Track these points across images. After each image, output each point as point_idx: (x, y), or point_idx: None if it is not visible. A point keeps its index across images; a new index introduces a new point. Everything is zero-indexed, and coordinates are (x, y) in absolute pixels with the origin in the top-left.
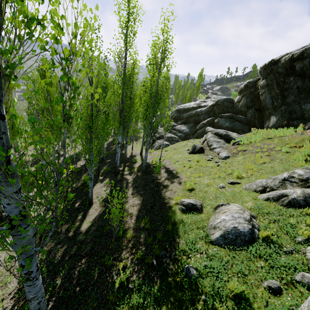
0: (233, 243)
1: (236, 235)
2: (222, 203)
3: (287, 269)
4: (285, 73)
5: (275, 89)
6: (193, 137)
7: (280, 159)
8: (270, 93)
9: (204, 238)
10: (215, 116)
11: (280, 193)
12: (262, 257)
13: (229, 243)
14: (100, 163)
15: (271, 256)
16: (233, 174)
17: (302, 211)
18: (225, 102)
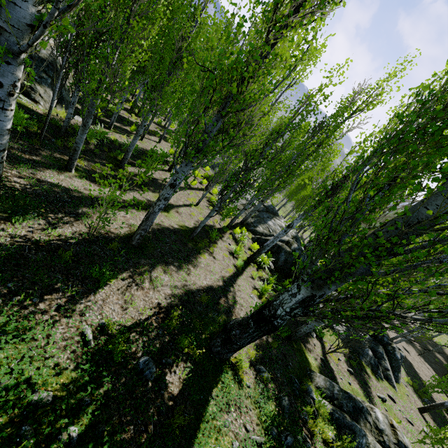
0: None
1: None
2: None
3: None
4: None
5: None
6: None
7: None
8: None
9: None
10: None
11: None
12: None
13: None
14: None
15: None
16: None
17: None
18: None
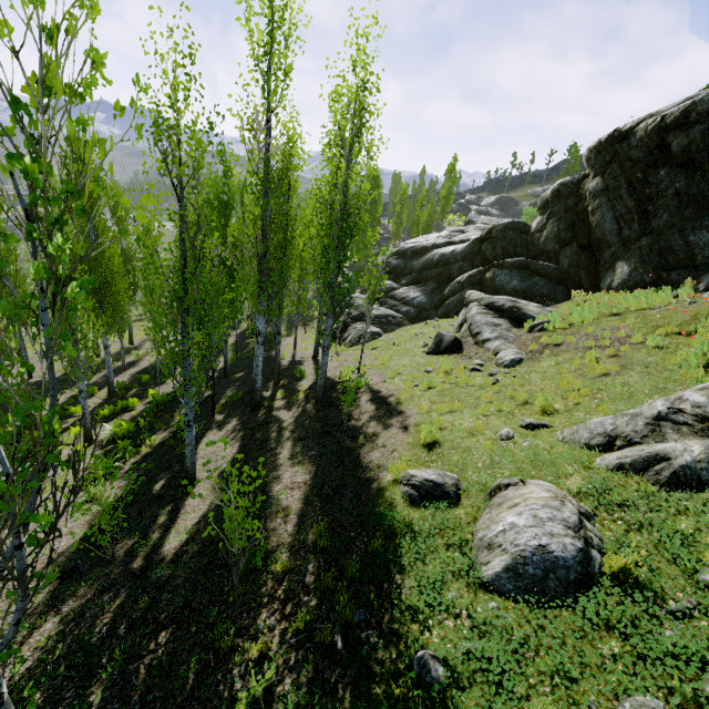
0: (539, 589)
1: (545, 566)
2: (508, 481)
3: (683, 663)
4: (647, 161)
5: (624, 198)
6: (437, 314)
7: (644, 364)
8: (613, 209)
9: (464, 573)
10: (487, 265)
11: (651, 451)
12: (615, 630)
13: (529, 588)
14: (221, 382)
15: (637, 626)
16: (533, 404)
17: (708, 498)
18: (509, 232)
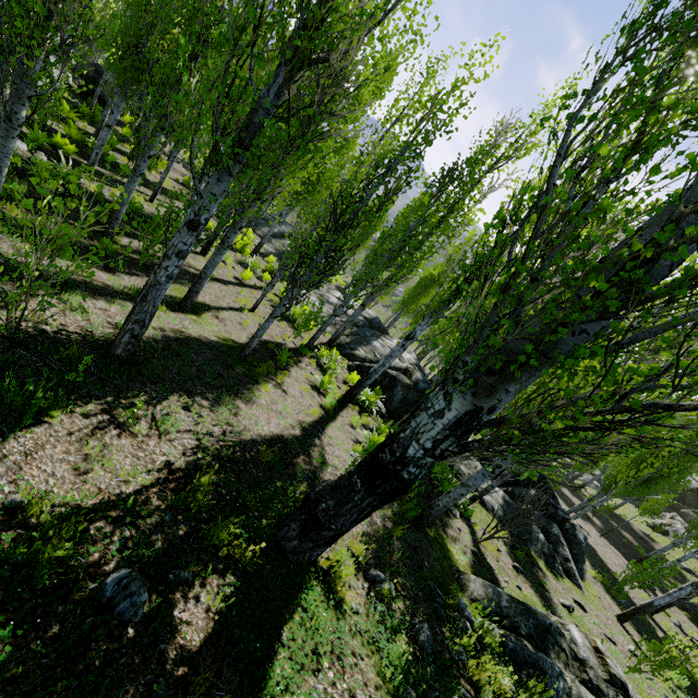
0: None
1: None
2: None
3: None
4: None
5: None
6: (633, 503)
7: None
8: None
9: None
10: (682, 503)
11: None
12: None
13: None
14: None
15: None
16: None
17: None
18: None
